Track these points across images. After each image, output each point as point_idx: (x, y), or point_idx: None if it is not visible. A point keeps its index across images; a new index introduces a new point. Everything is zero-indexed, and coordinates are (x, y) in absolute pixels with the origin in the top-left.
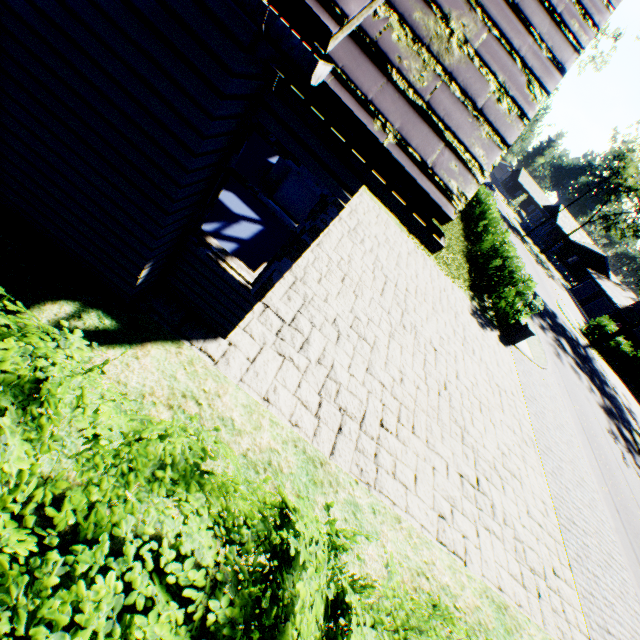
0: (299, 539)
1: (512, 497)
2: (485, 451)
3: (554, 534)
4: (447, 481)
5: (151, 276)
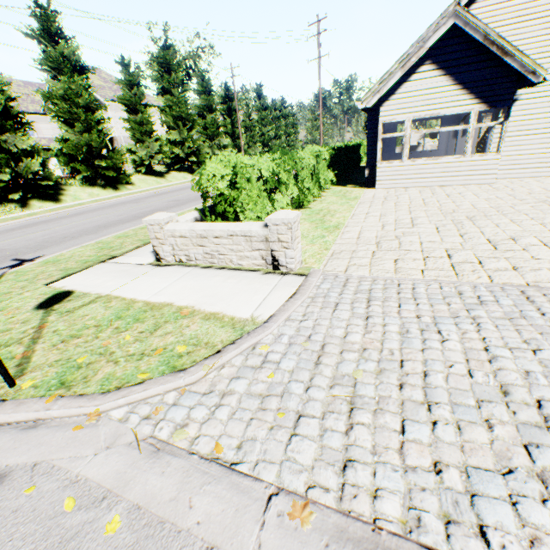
0: (319, 160)
1: (449, 241)
2: (476, 229)
3: (467, 273)
4: (395, 215)
5: (371, 177)
